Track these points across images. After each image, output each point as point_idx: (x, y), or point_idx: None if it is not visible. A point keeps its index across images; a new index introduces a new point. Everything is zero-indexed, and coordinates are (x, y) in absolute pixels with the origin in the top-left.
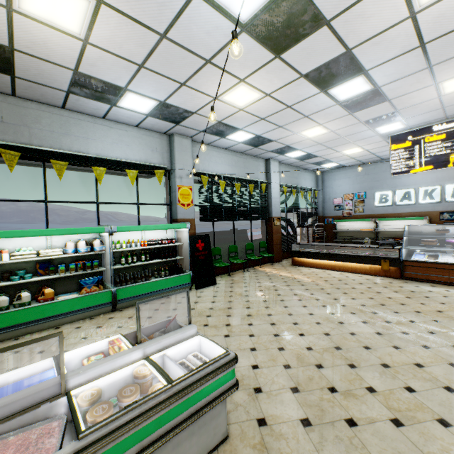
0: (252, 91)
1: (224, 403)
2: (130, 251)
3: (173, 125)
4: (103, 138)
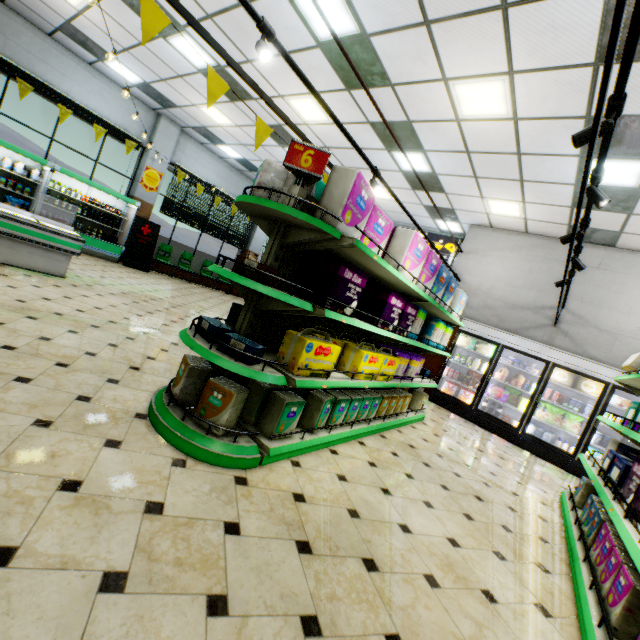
0: (223, 116)
1: (69, 260)
2: (70, 200)
3: (161, 107)
4: (82, 83)
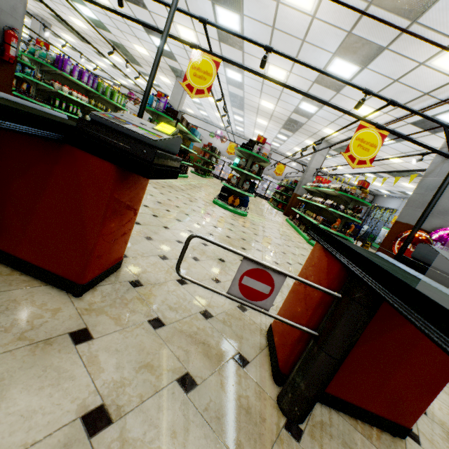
0: (27, 32)
1: None
2: None
3: None
4: None
